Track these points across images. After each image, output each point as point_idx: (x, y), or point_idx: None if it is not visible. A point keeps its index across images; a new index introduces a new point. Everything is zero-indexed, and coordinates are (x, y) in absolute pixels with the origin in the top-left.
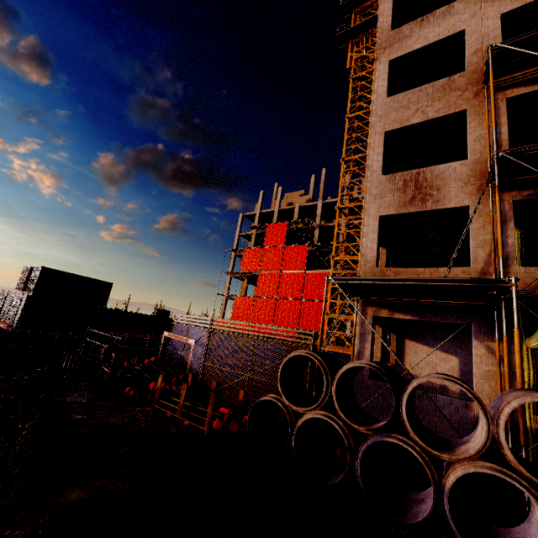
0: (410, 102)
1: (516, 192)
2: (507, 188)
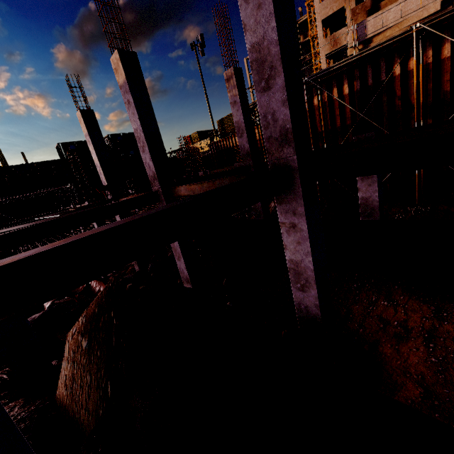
0: (327, 5)
1: None
2: None
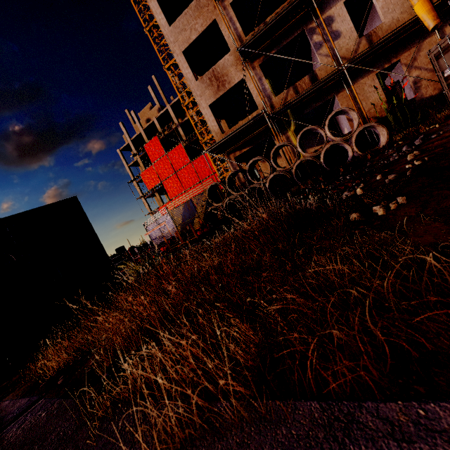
0: (184, 25)
1: (258, 60)
2: (254, 60)
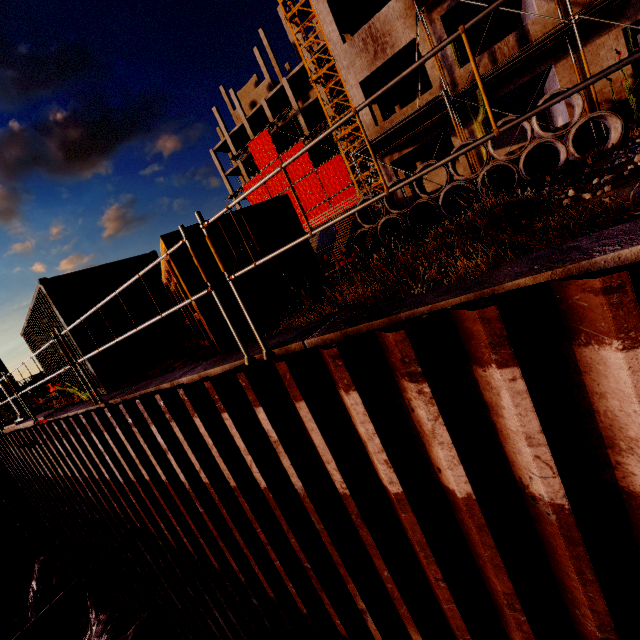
0: None
1: (440, 8)
2: (433, 8)
